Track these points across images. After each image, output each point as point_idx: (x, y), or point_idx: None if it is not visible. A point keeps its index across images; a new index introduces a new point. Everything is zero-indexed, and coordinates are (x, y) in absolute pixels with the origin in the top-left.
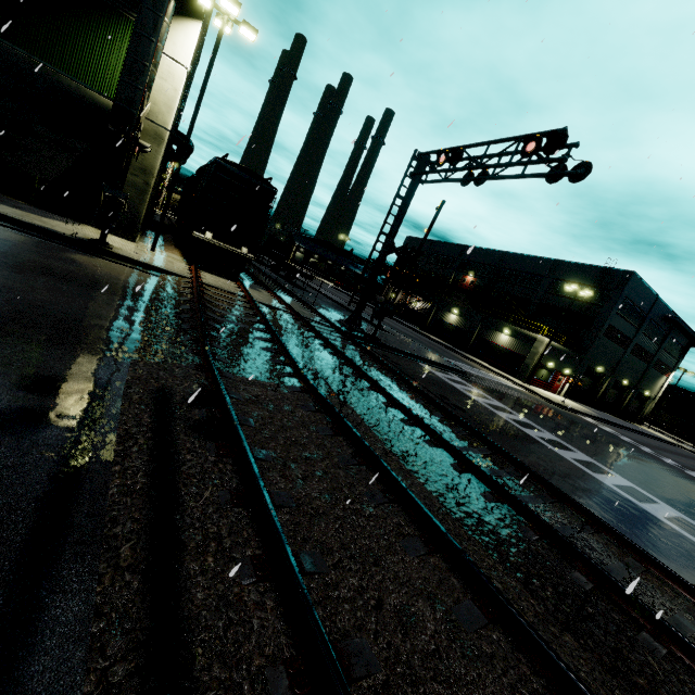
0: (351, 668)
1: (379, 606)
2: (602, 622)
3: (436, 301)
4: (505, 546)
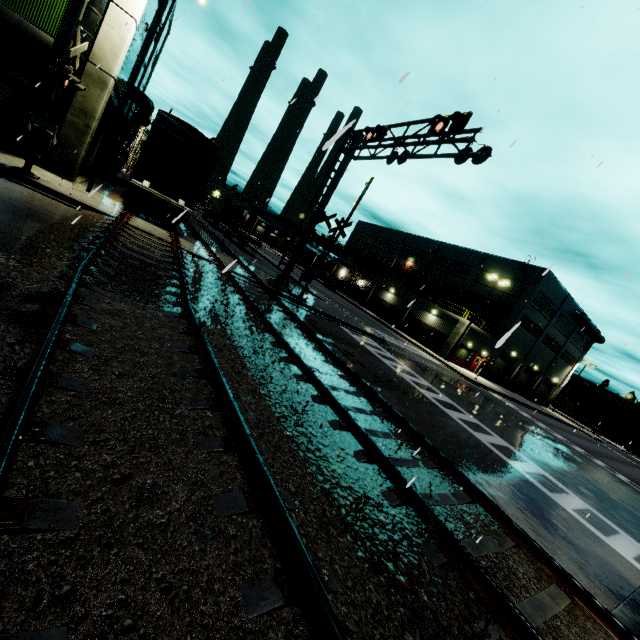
0: (27, 519)
1: (122, 481)
2: (391, 531)
3: (376, 280)
4: (327, 463)
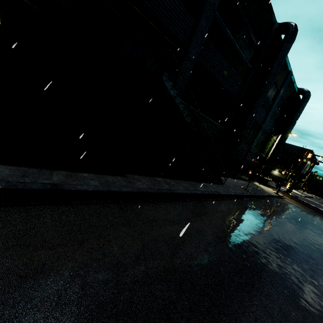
0: None
1: None
2: None
3: None
4: None
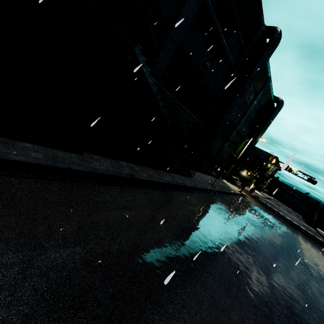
0: None
1: None
2: None
3: None
4: None
